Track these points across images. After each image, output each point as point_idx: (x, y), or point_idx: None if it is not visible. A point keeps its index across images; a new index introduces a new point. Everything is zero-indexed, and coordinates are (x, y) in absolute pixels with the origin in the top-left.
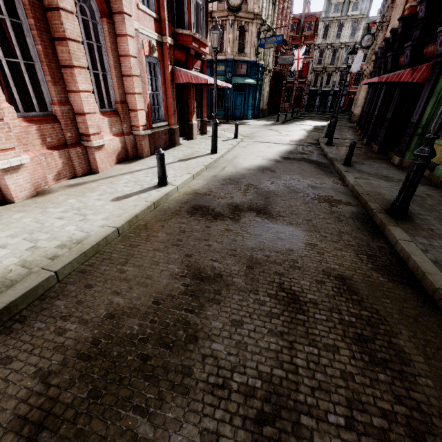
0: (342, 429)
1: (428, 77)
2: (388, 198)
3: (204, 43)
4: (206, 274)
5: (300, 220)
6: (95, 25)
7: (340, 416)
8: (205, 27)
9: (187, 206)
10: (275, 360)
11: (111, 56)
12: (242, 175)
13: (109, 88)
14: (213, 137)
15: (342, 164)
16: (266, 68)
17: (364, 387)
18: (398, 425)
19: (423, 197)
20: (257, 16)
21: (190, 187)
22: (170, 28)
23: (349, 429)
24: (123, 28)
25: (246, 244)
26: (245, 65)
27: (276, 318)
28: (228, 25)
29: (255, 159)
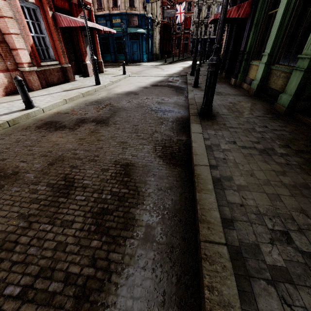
0: (10, 299)
1: (249, 12)
2: None
3: None
4: (5, 173)
5: (128, 126)
6: None
7: (20, 286)
8: None
9: (40, 123)
10: (0, 241)
11: None
12: (109, 98)
13: None
14: (94, 71)
15: (193, 86)
16: (154, 20)
17: (69, 255)
18: (73, 286)
19: (236, 103)
20: None
21: (57, 109)
22: None
23: (17, 299)
24: None
25: (66, 146)
26: (137, 17)
27: (36, 203)
28: None
29: (129, 87)
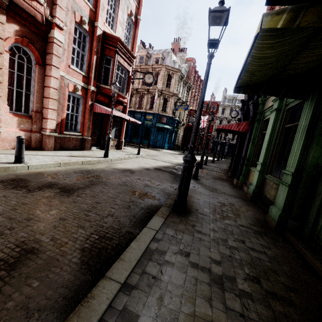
0: None
1: (248, 129)
2: (193, 200)
3: (123, 96)
4: None
5: (89, 201)
6: (31, 68)
7: None
8: (126, 89)
9: (10, 178)
10: None
11: (36, 84)
12: (103, 170)
13: (30, 102)
14: (105, 146)
15: (192, 178)
16: (180, 122)
17: None
18: None
19: (225, 204)
20: (175, 95)
21: (44, 169)
22: (96, 83)
23: None
24: (50, 72)
25: None
26: (166, 118)
27: None
28: (157, 96)
29: (133, 165)
